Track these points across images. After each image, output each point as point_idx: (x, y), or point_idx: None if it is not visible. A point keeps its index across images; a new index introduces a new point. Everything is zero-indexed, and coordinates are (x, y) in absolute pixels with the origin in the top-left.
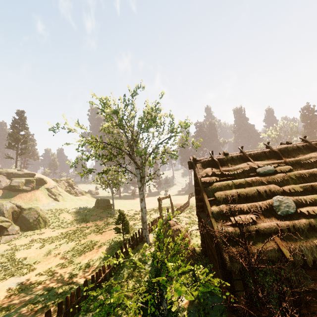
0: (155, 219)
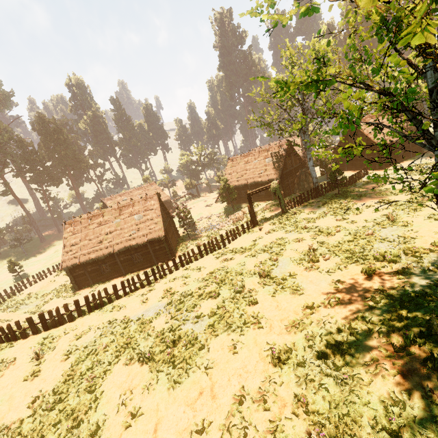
0: (296, 196)
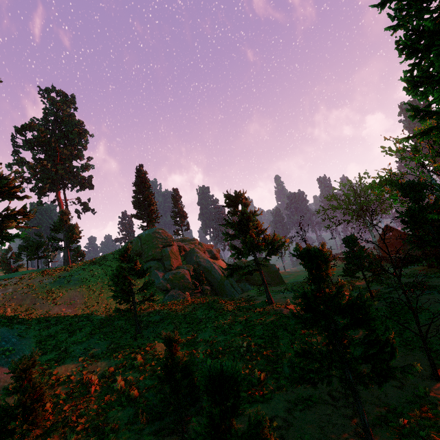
0: None
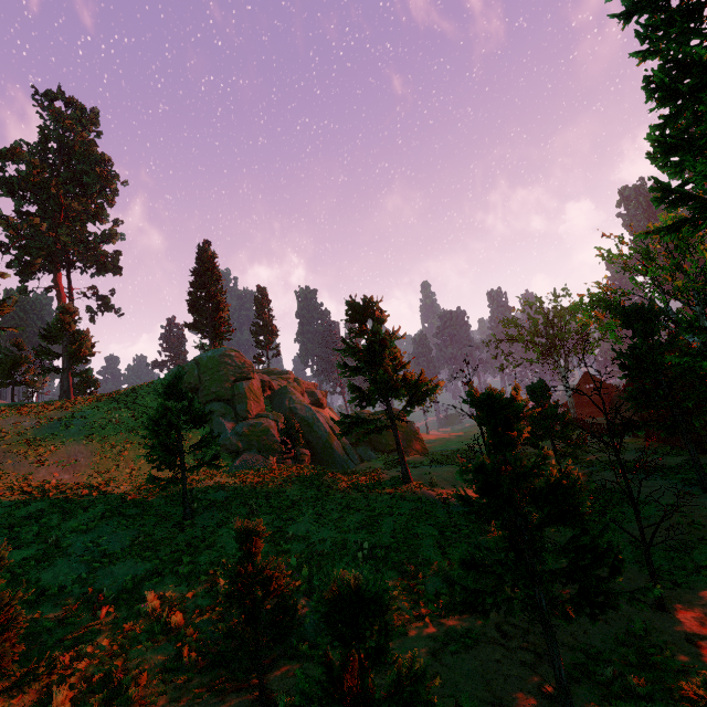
0: None
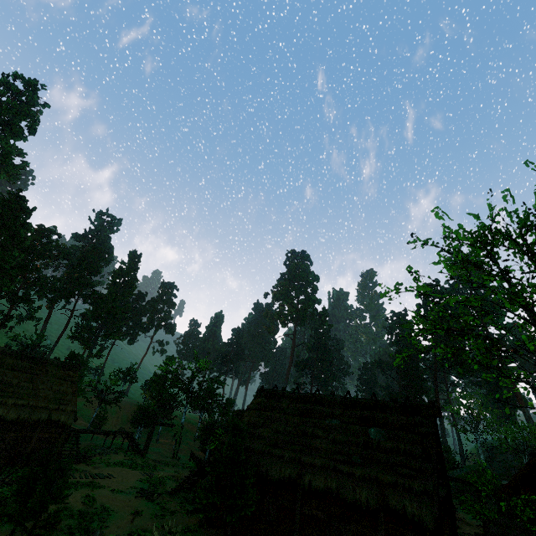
0: None
